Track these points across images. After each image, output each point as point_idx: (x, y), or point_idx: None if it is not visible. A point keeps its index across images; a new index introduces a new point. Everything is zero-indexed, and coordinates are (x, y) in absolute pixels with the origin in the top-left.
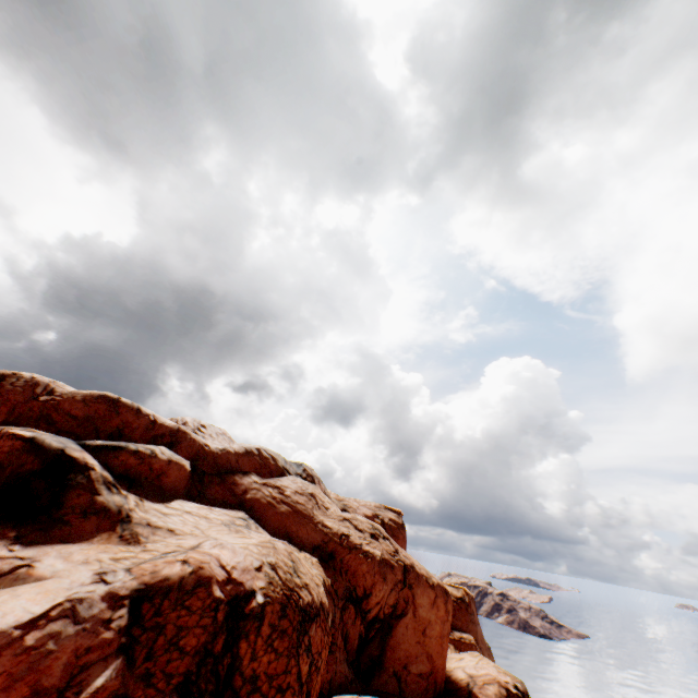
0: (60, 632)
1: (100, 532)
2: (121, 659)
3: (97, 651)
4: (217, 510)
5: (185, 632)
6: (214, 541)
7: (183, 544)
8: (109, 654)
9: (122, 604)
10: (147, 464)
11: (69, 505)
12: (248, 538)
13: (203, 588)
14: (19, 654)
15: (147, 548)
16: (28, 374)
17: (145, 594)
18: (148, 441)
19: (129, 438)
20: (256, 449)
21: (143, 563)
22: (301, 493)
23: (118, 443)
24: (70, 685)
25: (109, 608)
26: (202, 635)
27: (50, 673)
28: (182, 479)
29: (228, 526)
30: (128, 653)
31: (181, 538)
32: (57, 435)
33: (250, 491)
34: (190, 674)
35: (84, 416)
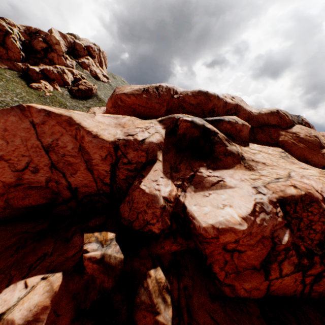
0: (264, 218)
1: (235, 164)
2: (288, 230)
3: (278, 225)
4: (268, 148)
5: (313, 223)
6: (296, 173)
7: (279, 173)
8: (281, 226)
9: (276, 206)
10: (234, 127)
11: (216, 151)
12: (306, 169)
13: (314, 203)
14: (257, 227)
15: (261, 173)
16: (163, 85)
17: (284, 202)
18: (224, 113)
19: (216, 113)
20: (276, 111)
21: (269, 183)
22: (309, 136)
23: (219, 118)
24: (272, 236)
25: (273, 207)
26: (322, 225)
27: (265, 232)
28: (247, 133)
29: (284, 159)
30: (289, 227)
31: (272, 168)
32: (194, 117)
33: (279, 136)
34: (321, 241)
35: (195, 104)
